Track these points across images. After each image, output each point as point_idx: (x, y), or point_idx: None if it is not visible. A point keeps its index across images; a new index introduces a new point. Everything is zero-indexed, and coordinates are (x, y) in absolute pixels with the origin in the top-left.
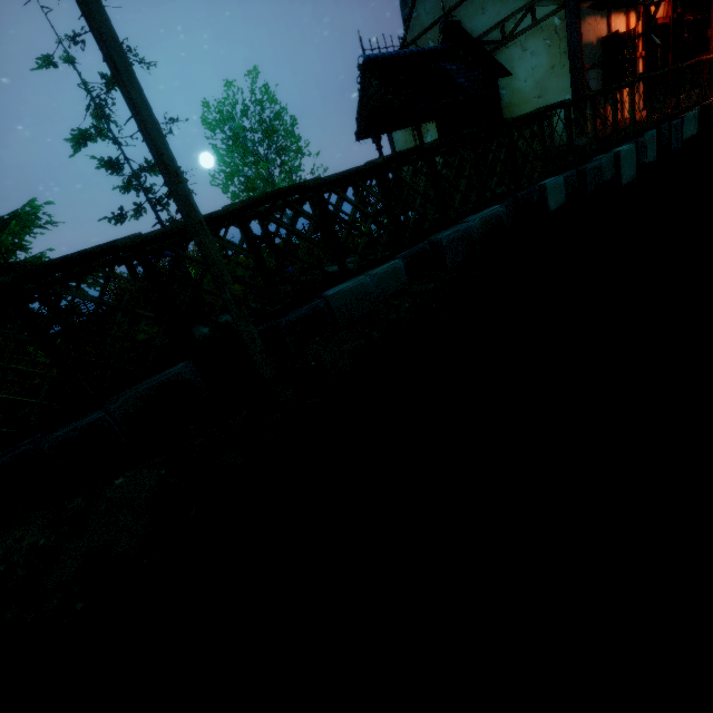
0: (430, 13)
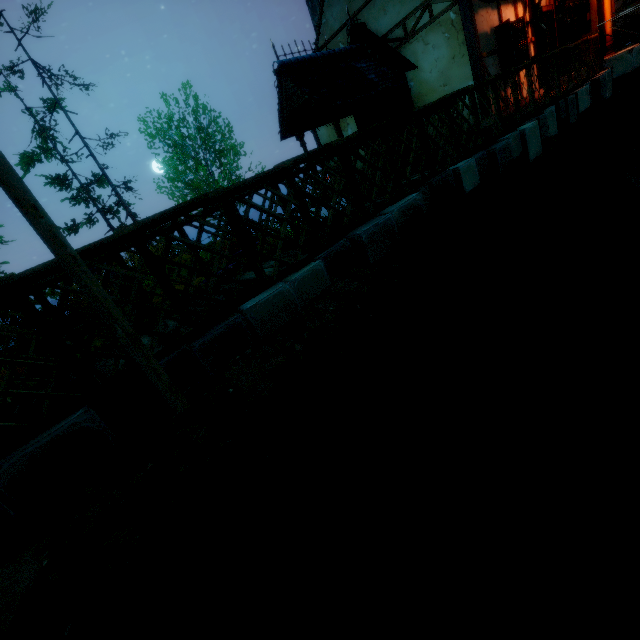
0: (337, 19)
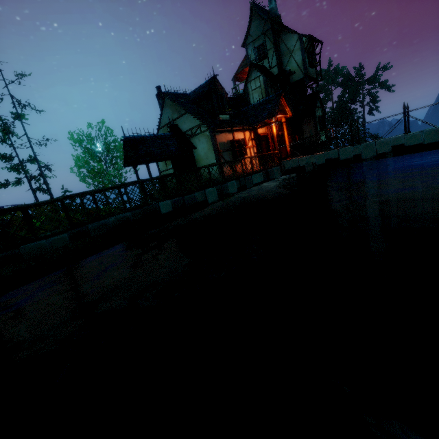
0: (167, 119)
